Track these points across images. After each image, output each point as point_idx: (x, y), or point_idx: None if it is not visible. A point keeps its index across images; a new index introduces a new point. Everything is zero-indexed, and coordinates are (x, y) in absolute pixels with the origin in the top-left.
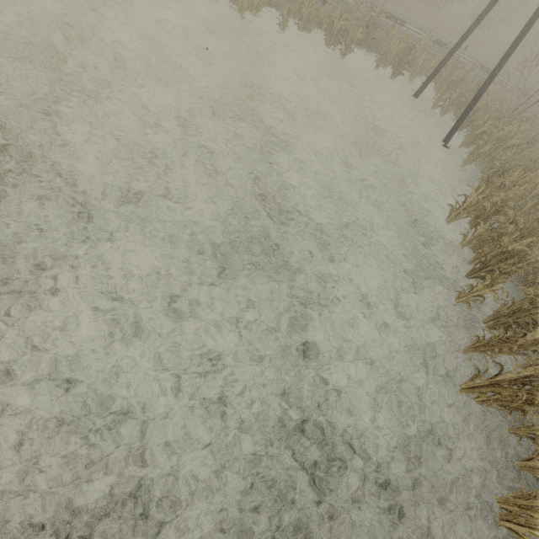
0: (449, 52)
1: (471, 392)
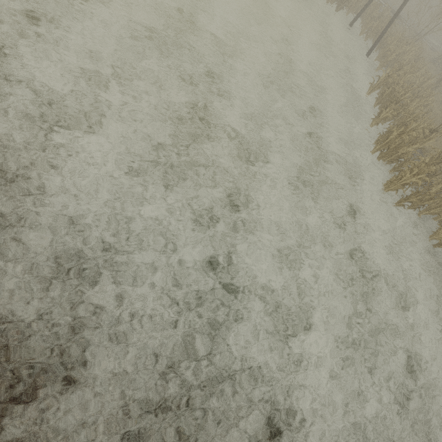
0: None
1: (377, 151)
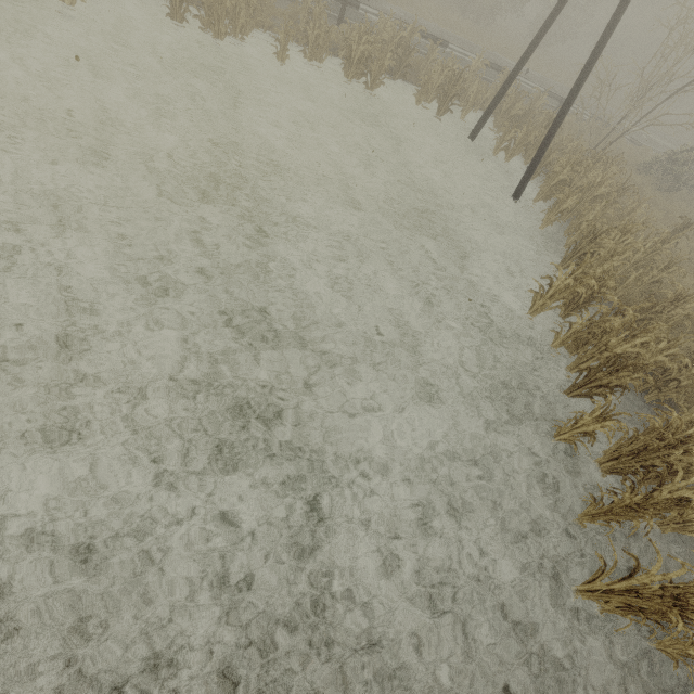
0: (506, 80)
1: (596, 599)
